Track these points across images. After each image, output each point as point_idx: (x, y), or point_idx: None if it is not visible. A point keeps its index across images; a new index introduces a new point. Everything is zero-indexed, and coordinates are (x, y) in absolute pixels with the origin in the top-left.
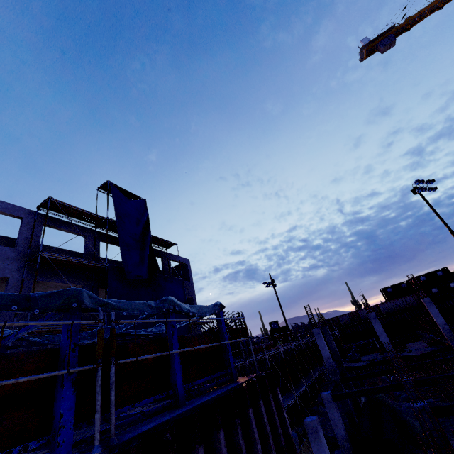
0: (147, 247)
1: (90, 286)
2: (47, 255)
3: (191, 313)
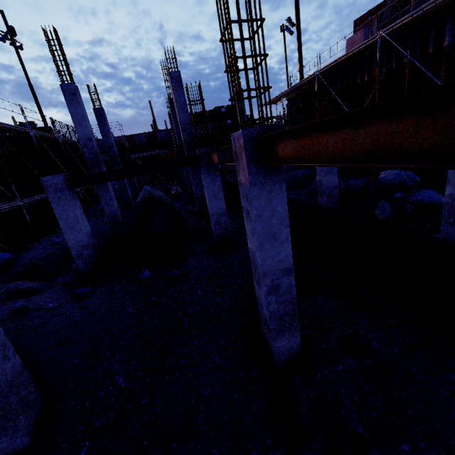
0: None
1: None
2: None
3: None
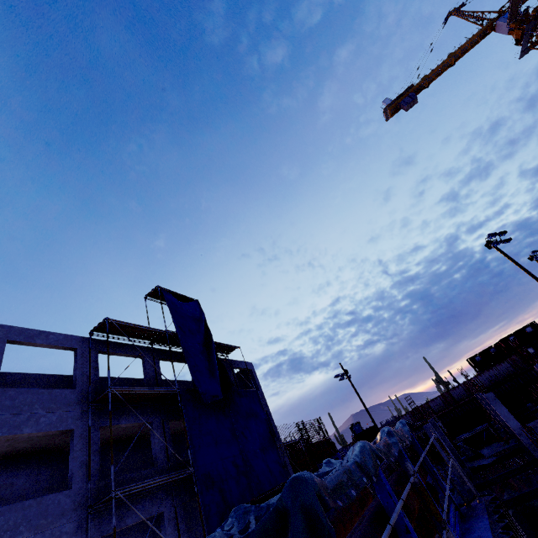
0: (215, 358)
1: (159, 421)
2: (117, 391)
3: (408, 442)
